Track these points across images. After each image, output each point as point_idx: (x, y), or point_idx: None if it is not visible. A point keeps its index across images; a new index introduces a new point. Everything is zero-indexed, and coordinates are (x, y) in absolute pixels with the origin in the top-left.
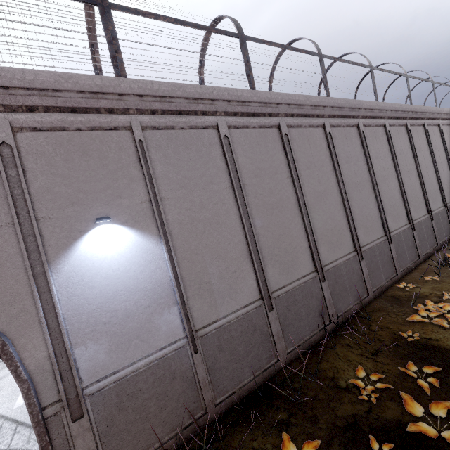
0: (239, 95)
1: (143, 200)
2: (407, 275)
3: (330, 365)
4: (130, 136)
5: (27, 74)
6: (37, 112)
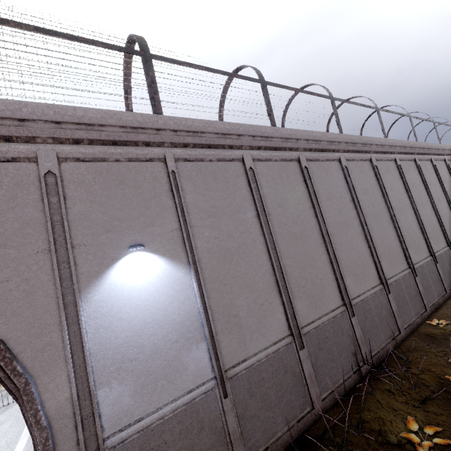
0: (263, 132)
1: (174, 228)
2: (437, 311)
3: (374, 416)
4: (163, 167)
5: (78, 111)
6: (82, 145)
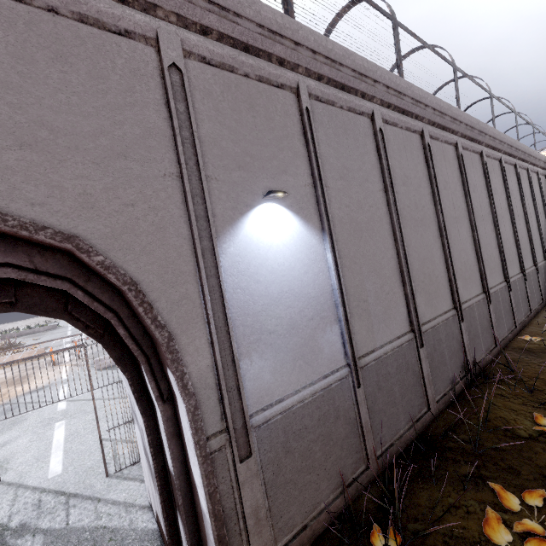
0: (397, 84)
1: (307, 182)
2: (524, 329)
3: (494, 416)
4: (294, 100)
5: None
6: (209, 38)
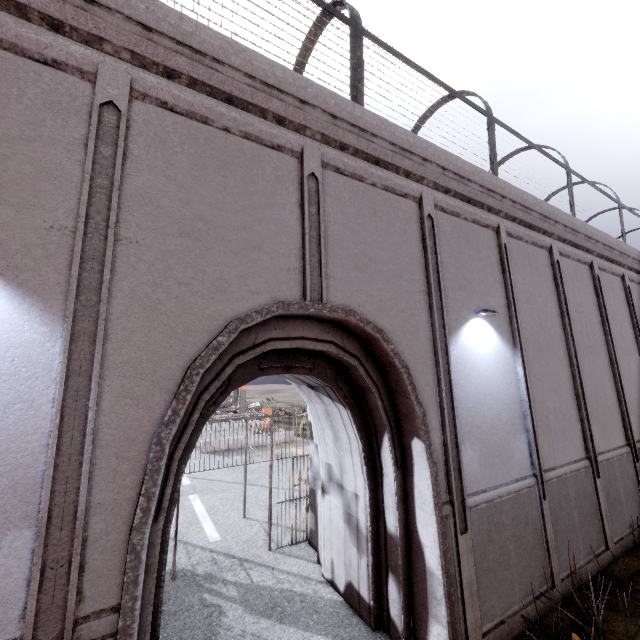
0: (573, 223)
1: (503, 303)
2: None
3: None
4: (494, 236)
5: (458, 161)
6: (448, 195)
